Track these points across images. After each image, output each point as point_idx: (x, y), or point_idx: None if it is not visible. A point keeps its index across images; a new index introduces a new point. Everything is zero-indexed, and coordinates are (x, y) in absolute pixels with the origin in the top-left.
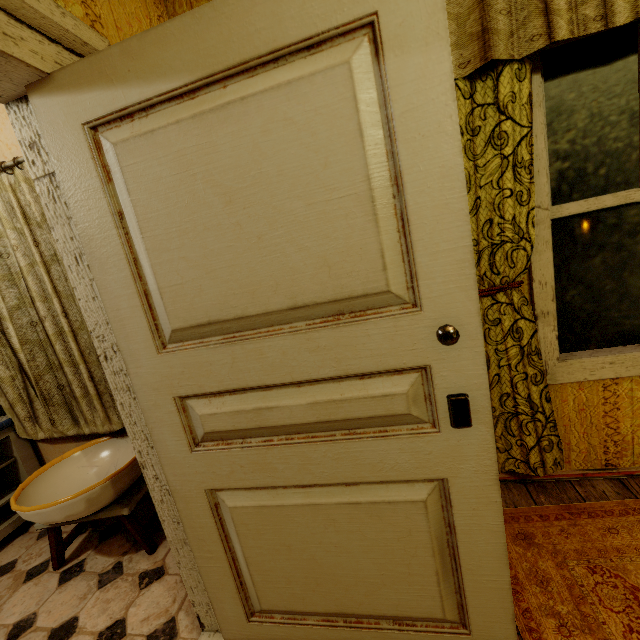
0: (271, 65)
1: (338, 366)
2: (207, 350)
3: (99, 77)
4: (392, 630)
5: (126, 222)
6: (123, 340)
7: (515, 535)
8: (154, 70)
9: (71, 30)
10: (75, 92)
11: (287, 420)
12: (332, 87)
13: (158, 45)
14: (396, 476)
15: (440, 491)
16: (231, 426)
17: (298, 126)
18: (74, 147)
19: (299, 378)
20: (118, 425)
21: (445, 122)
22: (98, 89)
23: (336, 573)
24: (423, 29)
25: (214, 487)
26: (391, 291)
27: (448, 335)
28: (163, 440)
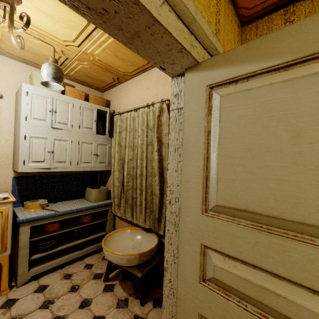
0: None
1: None
2: (236, 227)
3: (226, 62)
4: None
5: (210, 137)
6: (184, 198)
7: None
8: (265, 55)
9: (214, 43)
10: (209, 70)
11: (291, 314)
12: None
13: (274, 41)
14: None
15: None
16: (235, 285)
17: None
18: (198, 96)
19: None
20: (147, 226)
21: None
22: (223, 68)
23: None
24: None
25: (206, 316)
26: None
27: None
28: (184, 264)
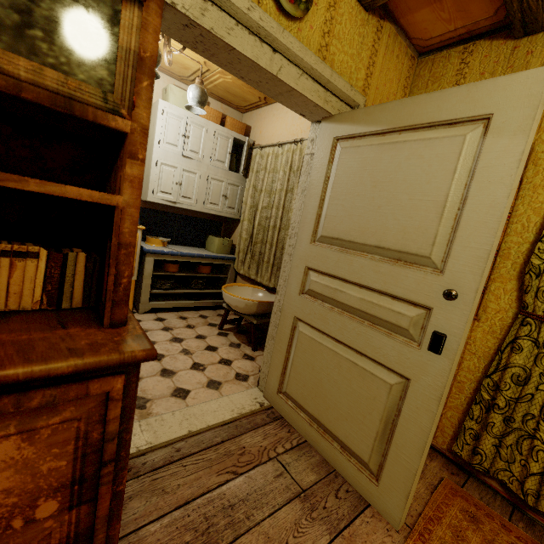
0: (427, 128)
1: (383, 285)
2: (330, 250)
3: (350, 120)
4: (337, 449)
5: (328, 182)
6: (300, 232)
7: (466, 510)
8: (373, 121)
9: (351, 96)
10: (338, 124)
11: (346, 301)
12: (450, 145)
13: (380, 111)
14: (383, 361)
15: (404, 387)
16: (321, 291)
17: (424, 160)
18: (326, 145)
19: (362, 283)
20: (272, 285)
21: (506, 178)
22: (347, 124)
23: (327, 396)
24: (516, 127)
25: (299, 317)
26: (431, 258)
27: (448, 293)
28: (291, 283)
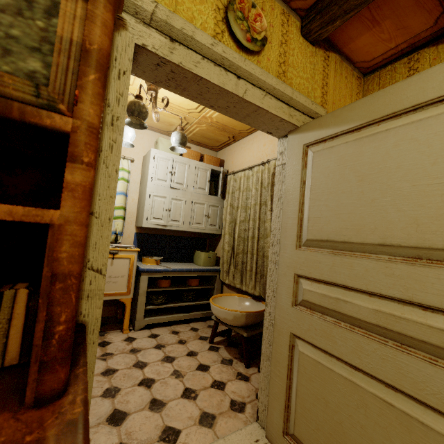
0: (411, 112)
1: (405, 292)
2: (320, 254)
3: (317, 126)
4: None
5: (305, 185)
6: (283, 238)
7: None
8: (343, 121)
9: (313, 109)
10: (305, 132)
11: (354, 313)
12: None
13: (349, 111)
14: (436, 404)
15: None
16: (318, 302)
17: (419, 142)
18: (296, 153)
19: (372, 289)
20: (257, 292)
21: None
22: (315, 131)
23: None
24: None
25: (296, 333)
26: None
27: None
28: (281, 294)
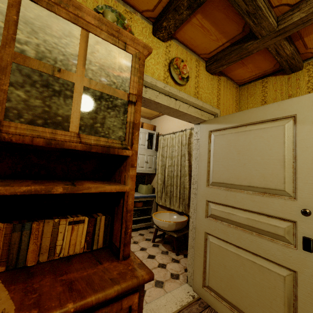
0: (260, 123)
1: (259, 209)
2: (219, 190)
3: (216, 122)
4: None
5: (210, 152)
6: (199, 180)
7: None
8: (229, 122)
9: (213, 111)
10: (210, 124)
11: (237, 220)
12: (277, 130)
13: (232, 117)
14: (273, 259)
15: (293, 277)
16: (219, 215)
17: (264, 138)
18: (205, 135)
19: (245, 208)
20: (181, 210)
21: None
22: (215, 124)
23: (239, 287)
24: (311, 119)
25: (208, 232)
26: (285, 191)
27: (304, 212)
28: (199, 211)
